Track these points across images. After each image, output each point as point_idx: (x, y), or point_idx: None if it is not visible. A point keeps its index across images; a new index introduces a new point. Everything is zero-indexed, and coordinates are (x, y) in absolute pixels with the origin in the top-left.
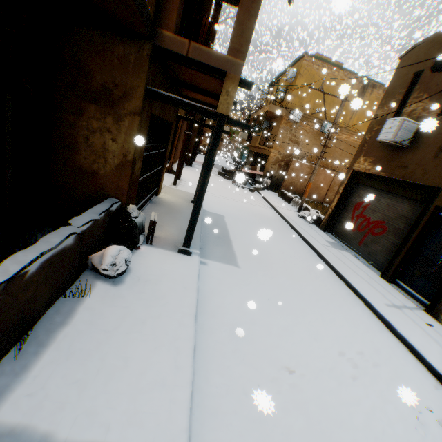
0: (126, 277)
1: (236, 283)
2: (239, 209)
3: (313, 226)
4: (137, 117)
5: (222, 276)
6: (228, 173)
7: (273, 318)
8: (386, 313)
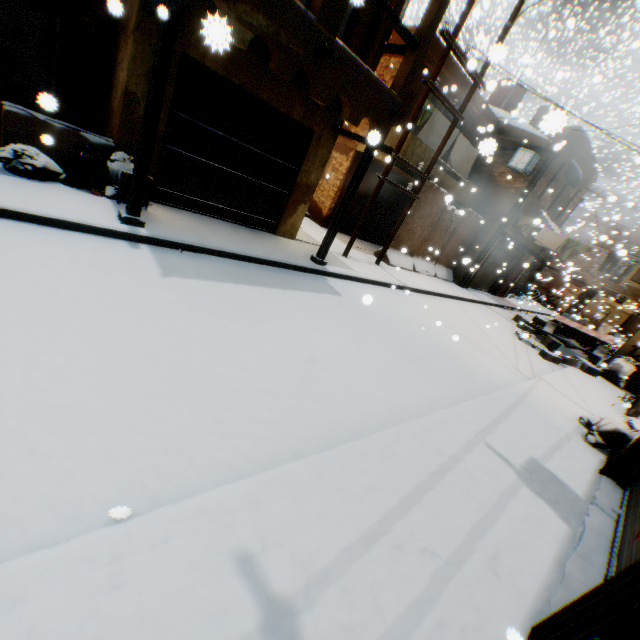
0: (19, 178)
1: (100, 261)
2: (411, 322)
3: (583, 448)
4: (132, 37)
5: (110, 253)
6: (535, 323)
7: (10, 279)
8: (167, 530)
